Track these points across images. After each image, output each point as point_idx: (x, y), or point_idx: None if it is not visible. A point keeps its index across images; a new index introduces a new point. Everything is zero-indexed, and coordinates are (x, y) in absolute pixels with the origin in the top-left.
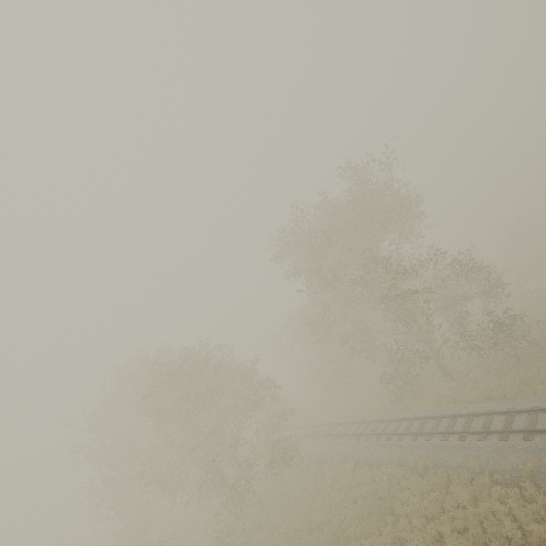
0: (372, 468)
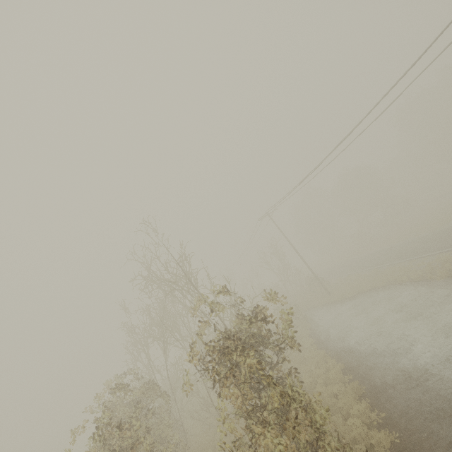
0: None
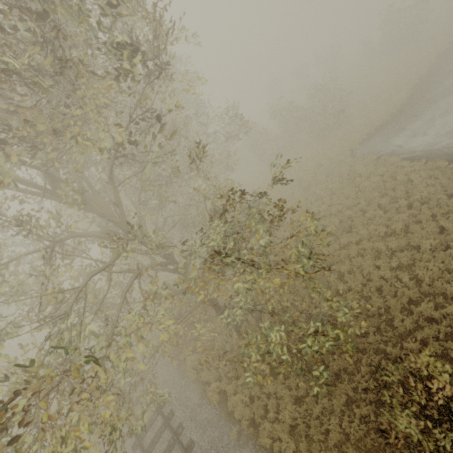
0: None
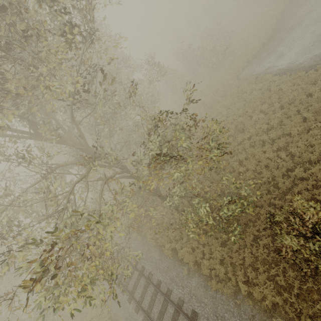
0: (112, 319)
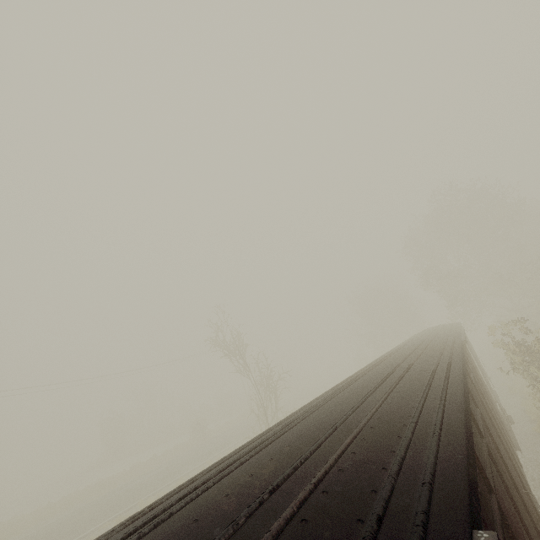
0: None
